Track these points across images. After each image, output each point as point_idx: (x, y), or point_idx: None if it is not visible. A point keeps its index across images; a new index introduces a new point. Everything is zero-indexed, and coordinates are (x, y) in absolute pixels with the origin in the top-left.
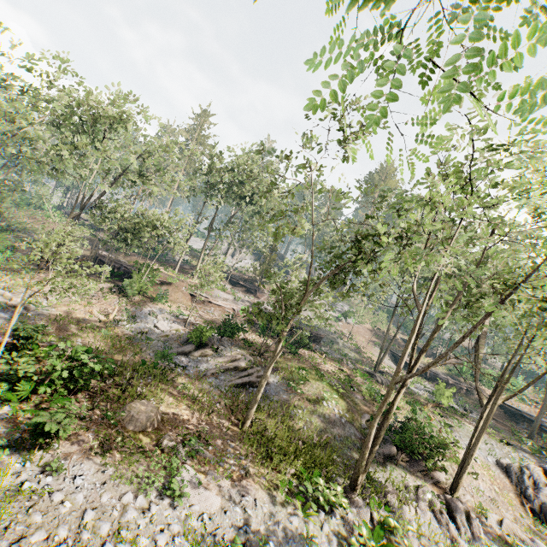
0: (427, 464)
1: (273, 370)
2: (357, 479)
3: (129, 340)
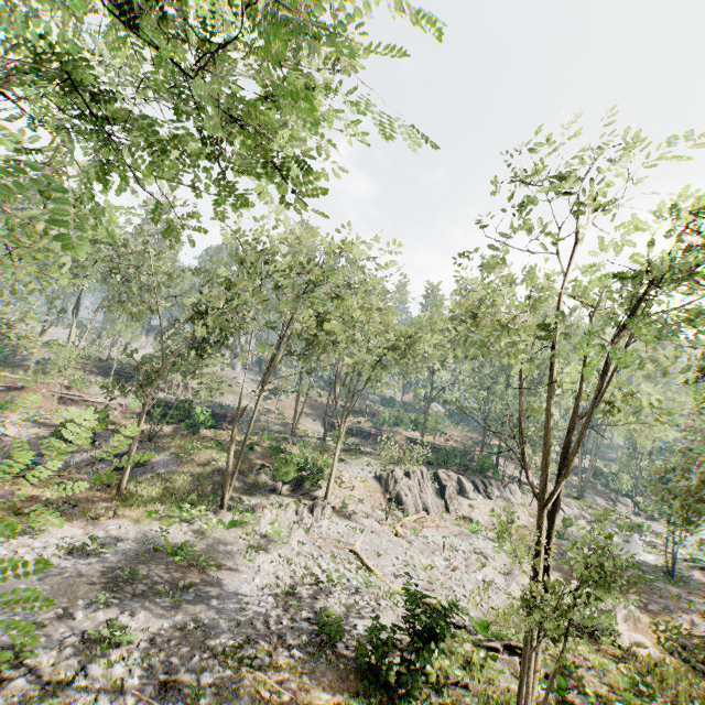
0: (307, 487)
1: (164, 449)
2: (223, 499)
3: None
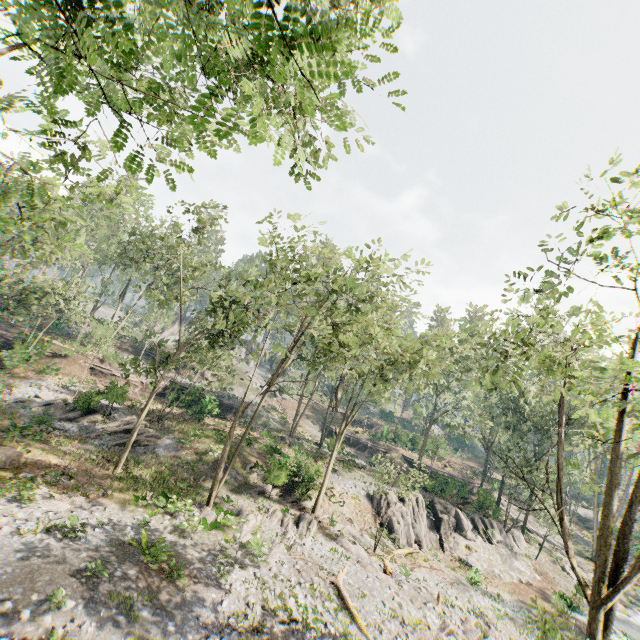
0: (296, 494)
1: (169, 432)
2: (211, 496)
3: (1, 408)
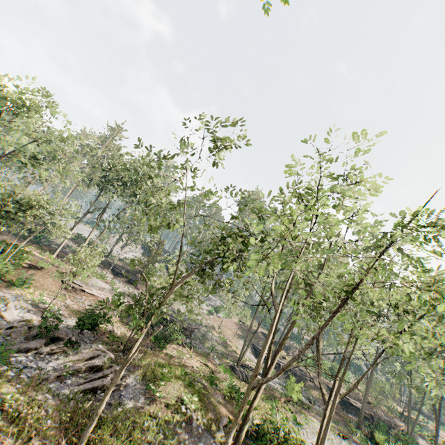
0: None
1: (135, 369)
2: None
3: None
